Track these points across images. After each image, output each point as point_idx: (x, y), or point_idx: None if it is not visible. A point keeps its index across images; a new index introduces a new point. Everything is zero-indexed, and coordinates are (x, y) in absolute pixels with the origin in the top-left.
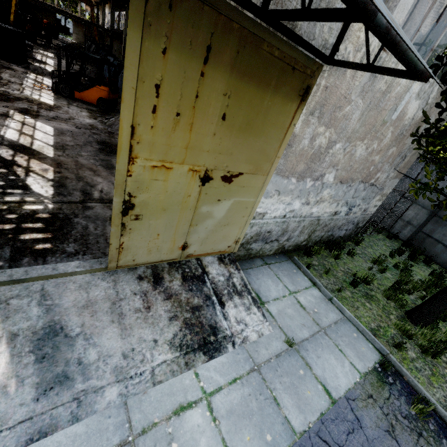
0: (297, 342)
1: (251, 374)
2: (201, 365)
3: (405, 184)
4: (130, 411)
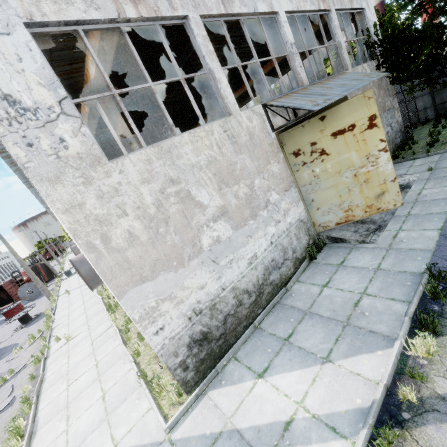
0: (433, 168)
1: (428, 180)
2: (409, 190)
3: (399, 97)
4: (406, 202)
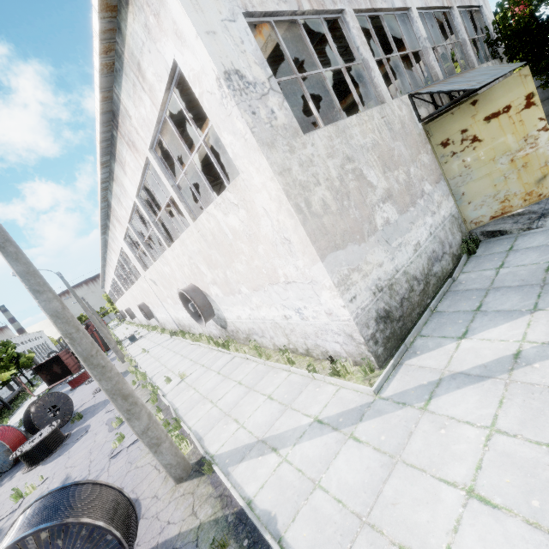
0: None
1: None
2: None
3: None
4: None
